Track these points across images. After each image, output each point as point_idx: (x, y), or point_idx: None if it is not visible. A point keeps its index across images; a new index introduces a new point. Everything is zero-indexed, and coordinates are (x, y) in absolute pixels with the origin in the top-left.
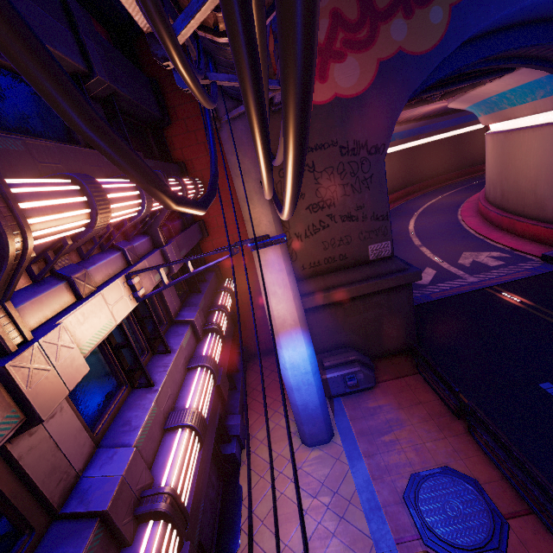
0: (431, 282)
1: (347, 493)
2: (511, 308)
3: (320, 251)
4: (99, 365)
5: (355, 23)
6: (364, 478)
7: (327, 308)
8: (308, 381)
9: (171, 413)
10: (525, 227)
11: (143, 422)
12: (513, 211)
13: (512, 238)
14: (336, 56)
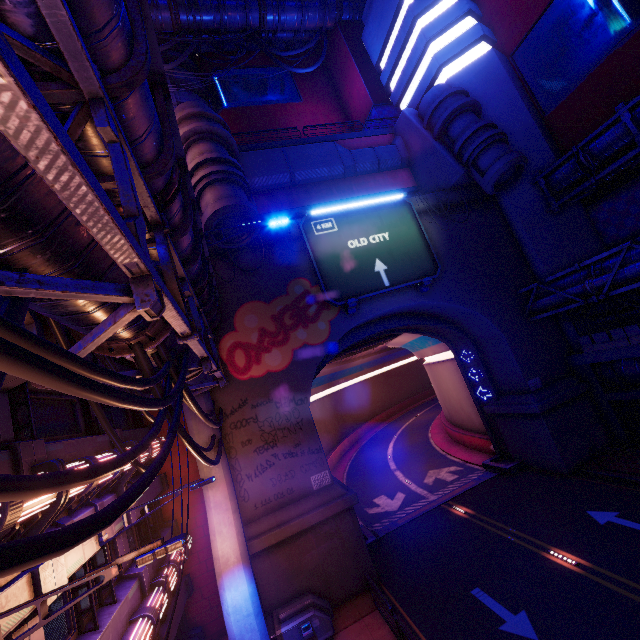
0: (400, 507)
1: None
2: (459, 520)
3: (269, 487)
4: (59, 606)
5: (275, 333)
6: None
7: (281, 548)
8: (251, 626)
9: None
10: (469, 439)
11: None
12: (459, 425)
13: (465, 451)
14: (265, 350)
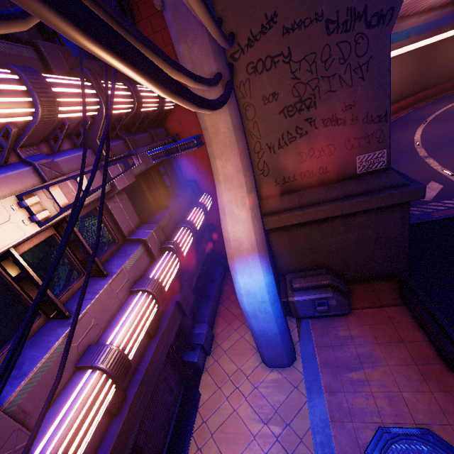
0: (435, 198)
1: (300, 429)
2: None
3: (295, 163)
4: None
5: None
6: (321, 416)
7: (302, 228)
8: (266, 310)
9: (89, 347)
10: None
11: (34, 367)
12: None
13: None
14: None
